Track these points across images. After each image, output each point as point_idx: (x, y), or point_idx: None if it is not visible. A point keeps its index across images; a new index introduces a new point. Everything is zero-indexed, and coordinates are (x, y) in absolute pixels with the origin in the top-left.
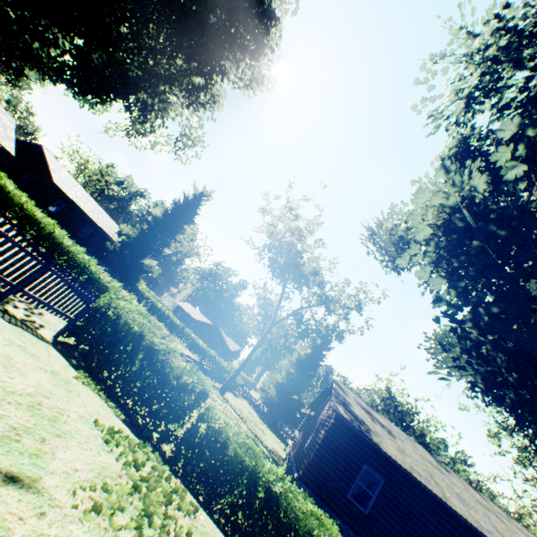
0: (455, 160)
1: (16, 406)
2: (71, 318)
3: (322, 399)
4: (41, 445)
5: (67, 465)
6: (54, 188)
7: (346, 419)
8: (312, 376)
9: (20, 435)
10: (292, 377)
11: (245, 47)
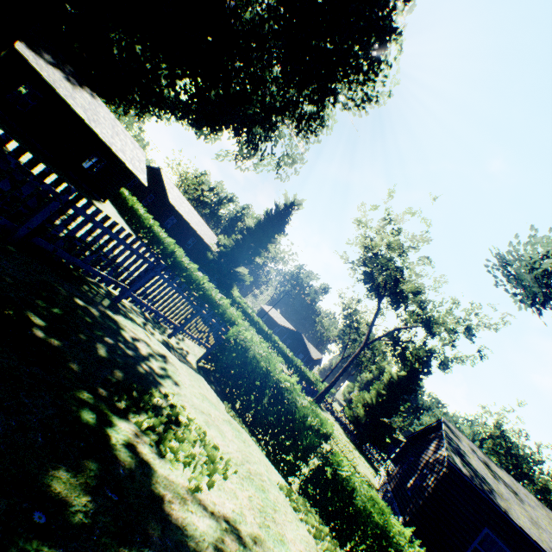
0: None
1: (246, 481)
2: (209, 347)
3: (423, 435)
4: (277, 527)
5: (296, 547)
6: (169, 206)
7: (464, 475)
8: (405, 401)
9: (266, 519)
10: (382, 399)
11: (360, 68)
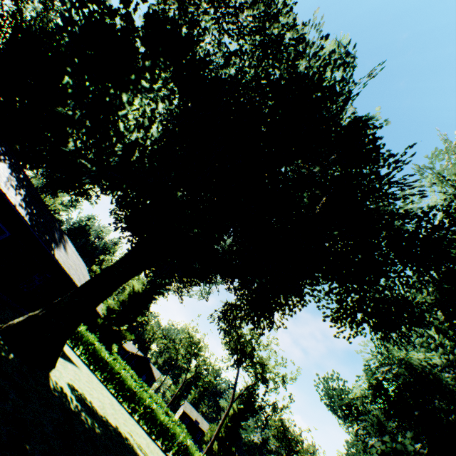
0: (373, 384)
1: None
2: None
3: None
4: None
5: None
6: None
7: None
8: (242, 427)
9: None
10: (229, 430)
11: None
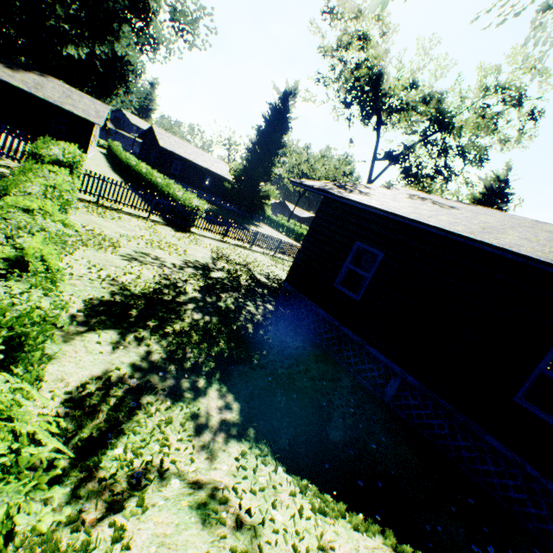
0: None
1: None
2: None
3: None
4: None
5: None
6: (167, 152)
7: (304, 186)
8: None
9: None
10: None
11: None
